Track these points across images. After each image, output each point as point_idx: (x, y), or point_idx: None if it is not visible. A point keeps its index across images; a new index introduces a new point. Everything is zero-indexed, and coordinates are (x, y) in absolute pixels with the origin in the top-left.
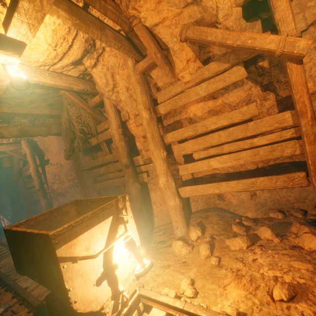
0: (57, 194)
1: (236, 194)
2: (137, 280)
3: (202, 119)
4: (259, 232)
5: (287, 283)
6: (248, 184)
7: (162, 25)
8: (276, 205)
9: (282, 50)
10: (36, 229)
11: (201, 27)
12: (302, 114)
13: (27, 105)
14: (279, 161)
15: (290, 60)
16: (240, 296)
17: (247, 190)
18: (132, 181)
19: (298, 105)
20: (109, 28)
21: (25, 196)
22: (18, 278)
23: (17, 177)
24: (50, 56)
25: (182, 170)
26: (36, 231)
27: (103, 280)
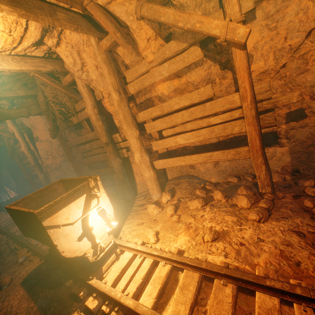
0: (53, 168)
1: (203, 163)
2: (112, 235)
3: (169, 98)
4: (214, 194)
5: (214, 230)
6: (206, 157)
7: (115, 3)
8: (234, 171)
9: (225, 36)
10: (32, 205)
11: (154, 6)
12: (244, 99)
13: (1, 87)
14: (237, 135)
15: (234, 46)
16: (185, 241)
17: (206, 162)
18: (113, 157)
19: (241, 90)
20: (61, 9)
21: (24, 171)
22: (30, 239)
23: (12, 154)
24: (7, 41)
25: (154, 146)
26: (27, 210)
27: (83, 237)
